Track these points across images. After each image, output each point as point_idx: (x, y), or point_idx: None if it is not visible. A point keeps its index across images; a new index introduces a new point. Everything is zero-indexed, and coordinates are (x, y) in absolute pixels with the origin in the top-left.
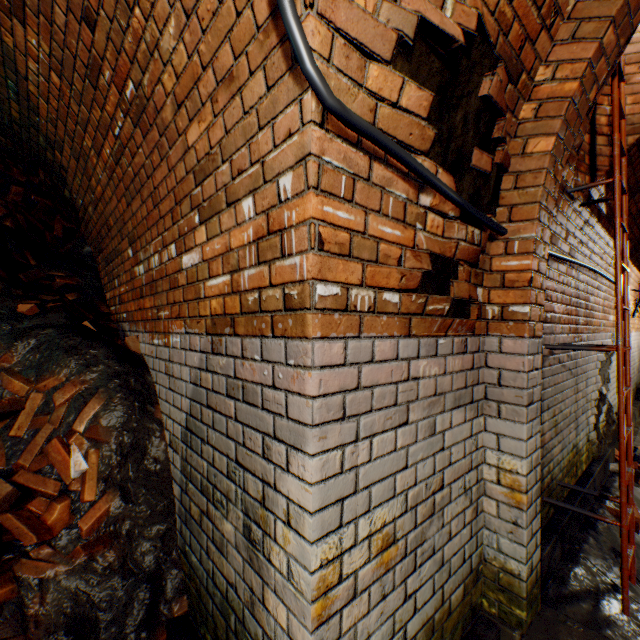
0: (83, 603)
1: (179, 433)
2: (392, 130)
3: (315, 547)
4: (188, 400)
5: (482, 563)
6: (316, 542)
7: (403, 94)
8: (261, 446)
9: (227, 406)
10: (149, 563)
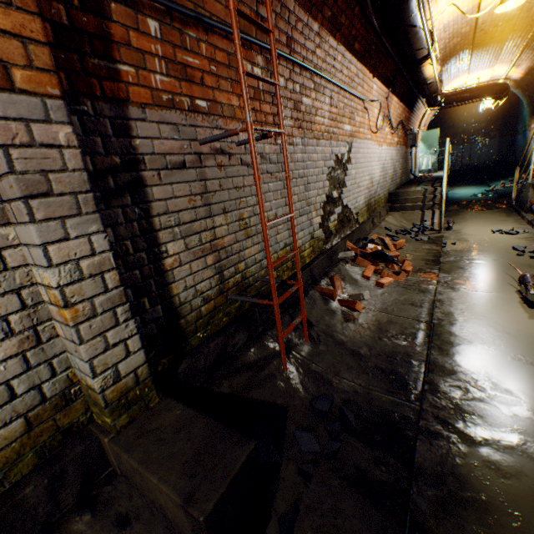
0: None
1: None
2: None
3: None
4: None
5: (81, 384)
6: None
7: None
8: None
9: None
10: None
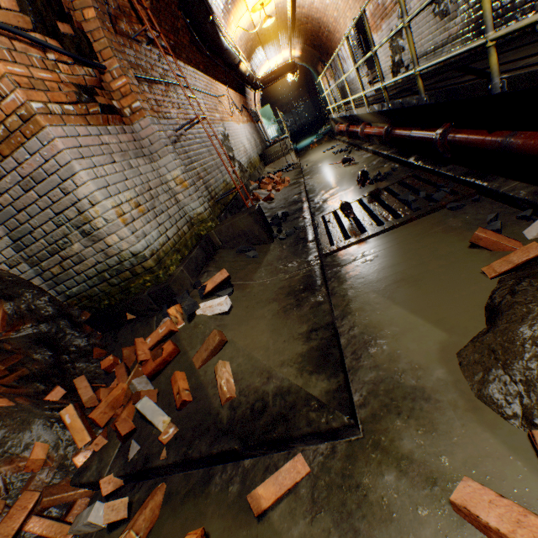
0: (35, 336)
1: (12, 252)
2: (9, 22)
3: (106, 202)
4: (2, 226)
5: (193, 220)
6: (106, 200)
7: (1, 1)
8: (62, 193)
9: (31, 197)
10: (54, 312)
